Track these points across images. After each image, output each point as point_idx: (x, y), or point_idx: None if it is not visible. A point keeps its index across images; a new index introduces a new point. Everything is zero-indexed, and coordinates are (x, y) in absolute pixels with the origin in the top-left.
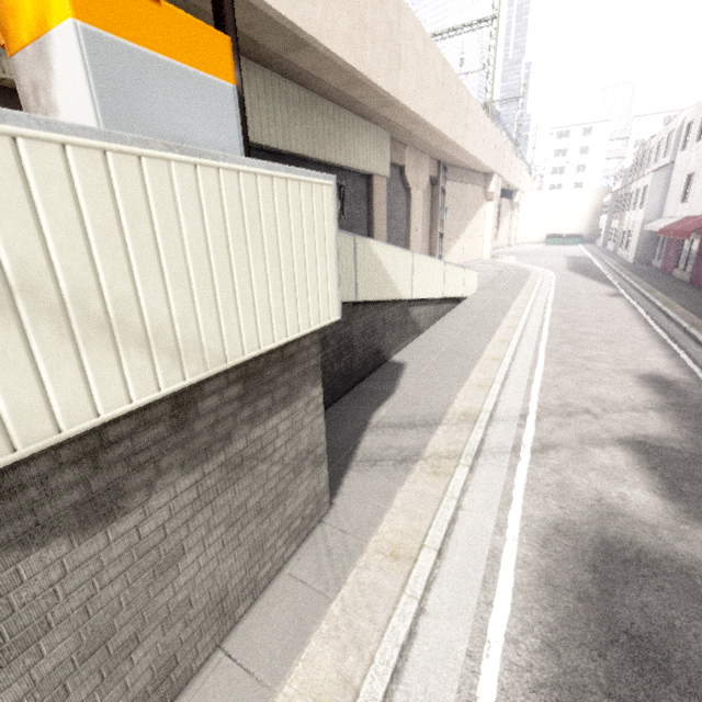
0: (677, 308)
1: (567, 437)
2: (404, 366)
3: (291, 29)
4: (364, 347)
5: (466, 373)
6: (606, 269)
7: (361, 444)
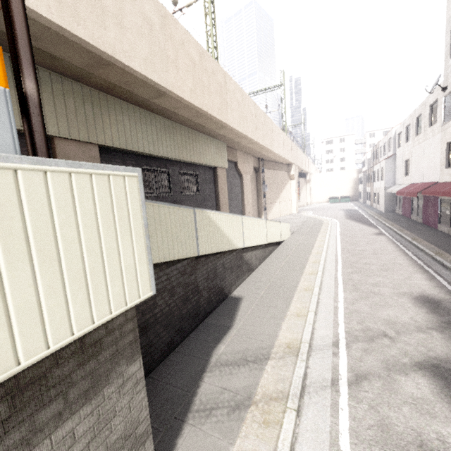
0: (421, 241)
1: (375, 363)
2: (240, 300)
3: (153, 84)
4: (208, 288)
5: (287, 304)
6: (369, 216)
7: (200, 388)
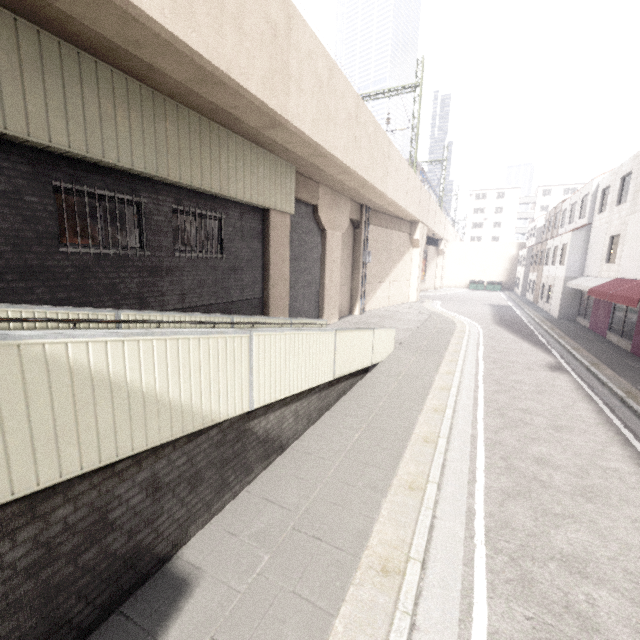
0: None
1: None
2: (181, 601)
3: None
4: (48, 591)
5: None
6: (532, 324)
7: None
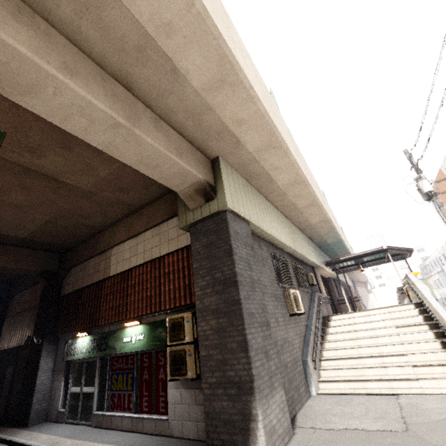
0: None
1: None
2: None
3: None
4: None
5: None
6: None
7: None
